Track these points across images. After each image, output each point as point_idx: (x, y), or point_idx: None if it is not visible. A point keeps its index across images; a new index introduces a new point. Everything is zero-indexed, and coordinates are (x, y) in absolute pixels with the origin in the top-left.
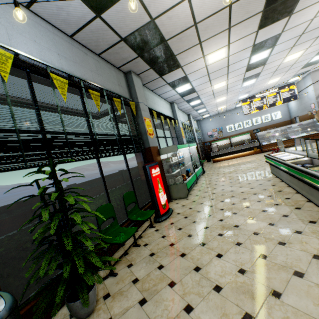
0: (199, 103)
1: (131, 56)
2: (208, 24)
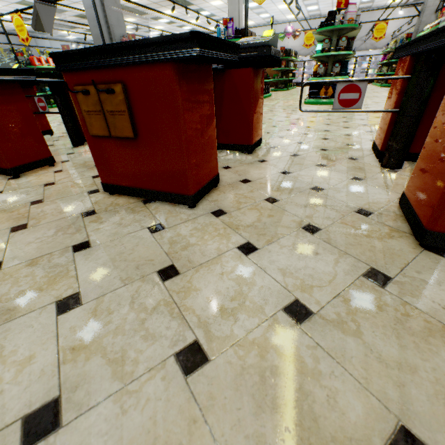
0: None
1: None
2: None
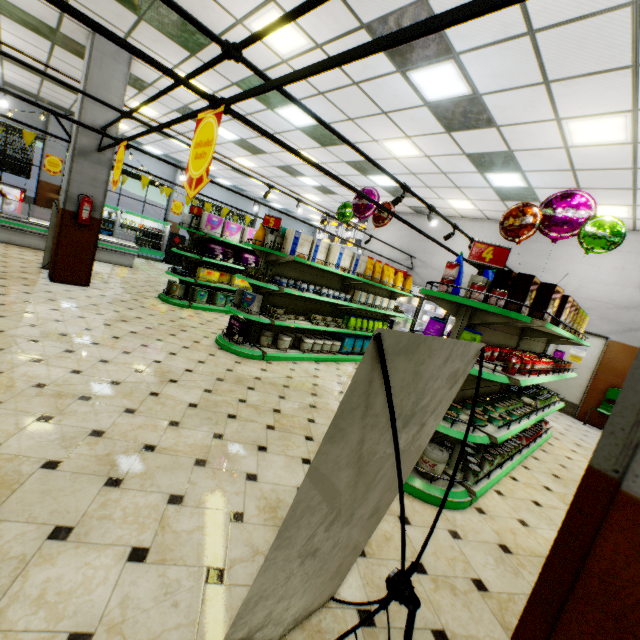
0: (237, 187)
1: (31, 98)
2: (50, 93)
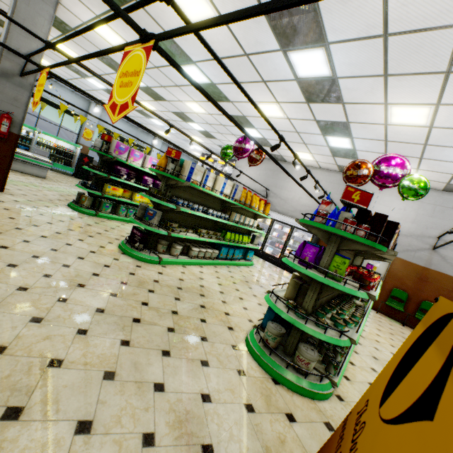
0: None
1: None
2: None
